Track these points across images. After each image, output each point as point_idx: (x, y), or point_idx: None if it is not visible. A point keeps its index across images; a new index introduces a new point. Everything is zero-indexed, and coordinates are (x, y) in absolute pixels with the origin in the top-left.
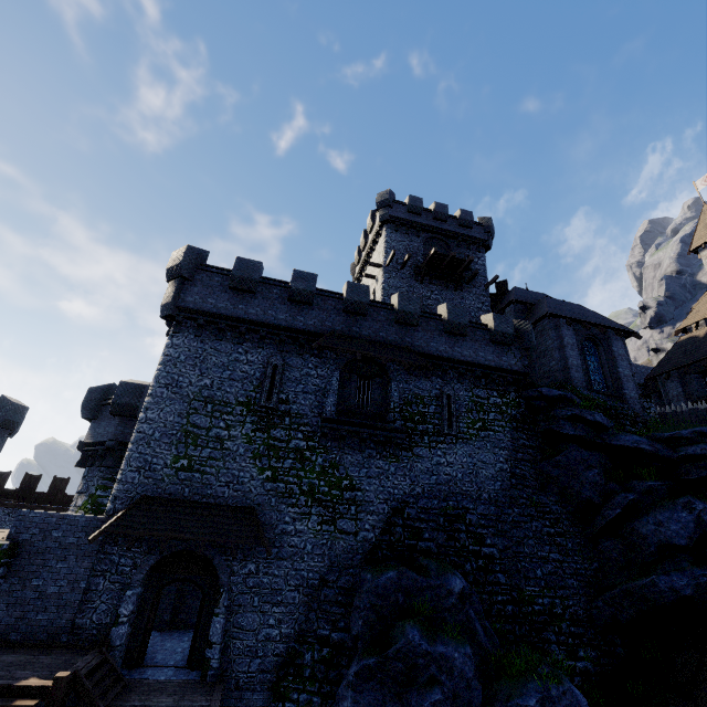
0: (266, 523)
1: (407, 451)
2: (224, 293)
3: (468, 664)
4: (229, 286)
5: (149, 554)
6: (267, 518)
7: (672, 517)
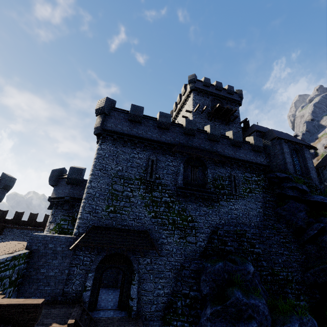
0: (153, 238)
1: (216, 203)
2: (126, 122)
3: (266, 308)
4: (128, 119)
5: (98, 255)
6: (154, 236)
7: None
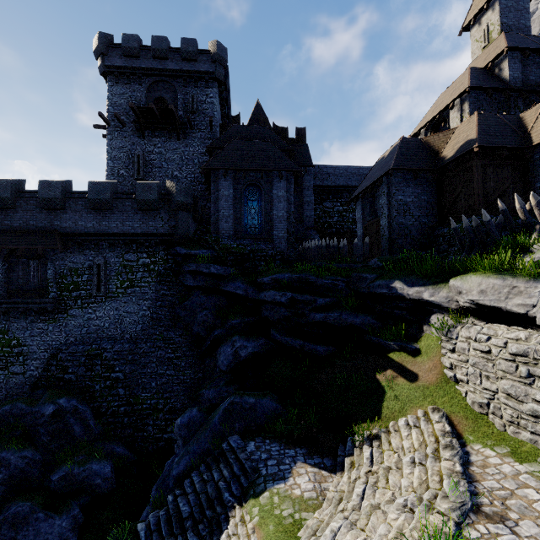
0: None
1: (63, 313)
2: None
3: (20, 461)
4: None
5: None
6: None
7: (225, 351)
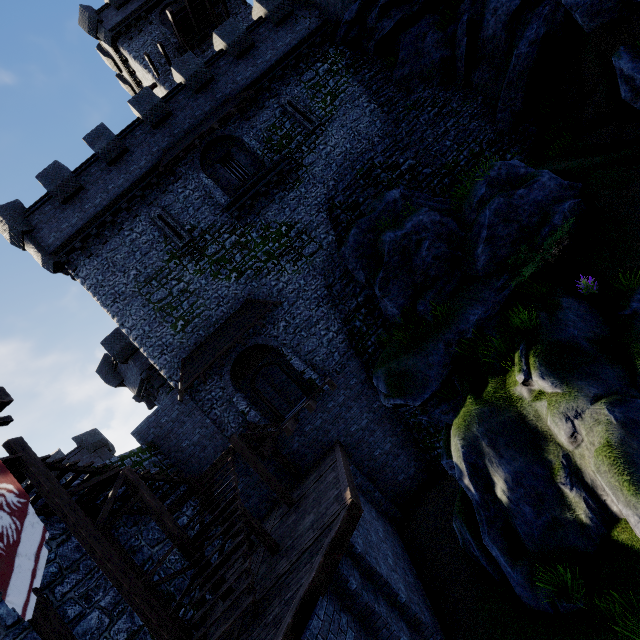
0: (264, 298)
1: (300, 170)
2: (65, 211)
3: (432, 214)
4: (60, 203)
5: (222, 377)
6: (262, 295)
7: None
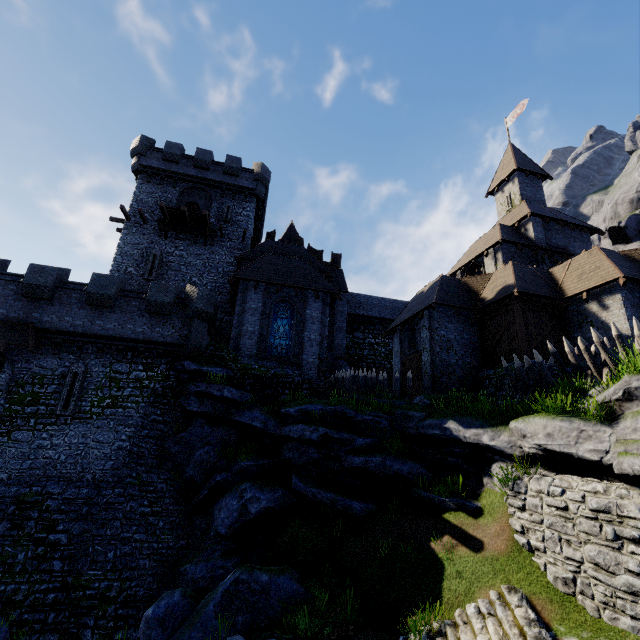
0: None
1: (2, 436)
2: None
3: None
4: None
5: None
6: None
7: (228, 504)
